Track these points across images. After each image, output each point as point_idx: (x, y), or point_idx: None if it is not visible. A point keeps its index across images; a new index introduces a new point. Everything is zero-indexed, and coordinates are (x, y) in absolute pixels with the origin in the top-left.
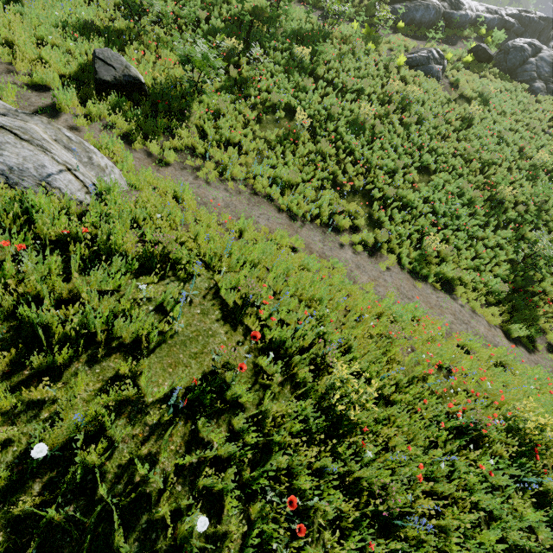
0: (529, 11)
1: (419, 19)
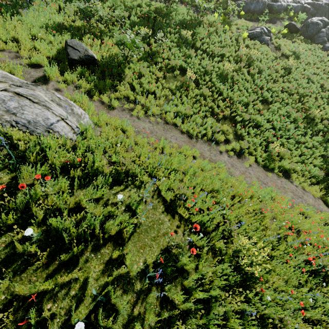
0: (318, 0)
1: (253, 9)
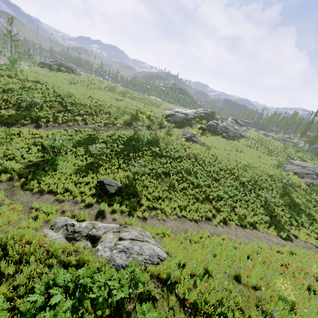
0: (205, 110)
1: (178, 121)
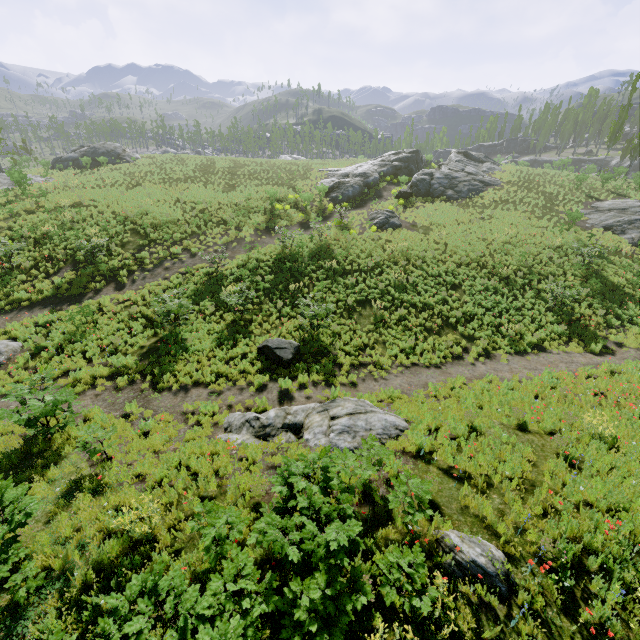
0: (399, 152)
1: (352, 195)
